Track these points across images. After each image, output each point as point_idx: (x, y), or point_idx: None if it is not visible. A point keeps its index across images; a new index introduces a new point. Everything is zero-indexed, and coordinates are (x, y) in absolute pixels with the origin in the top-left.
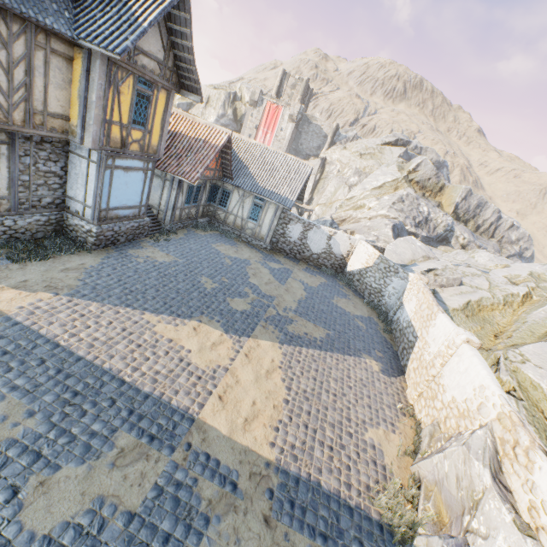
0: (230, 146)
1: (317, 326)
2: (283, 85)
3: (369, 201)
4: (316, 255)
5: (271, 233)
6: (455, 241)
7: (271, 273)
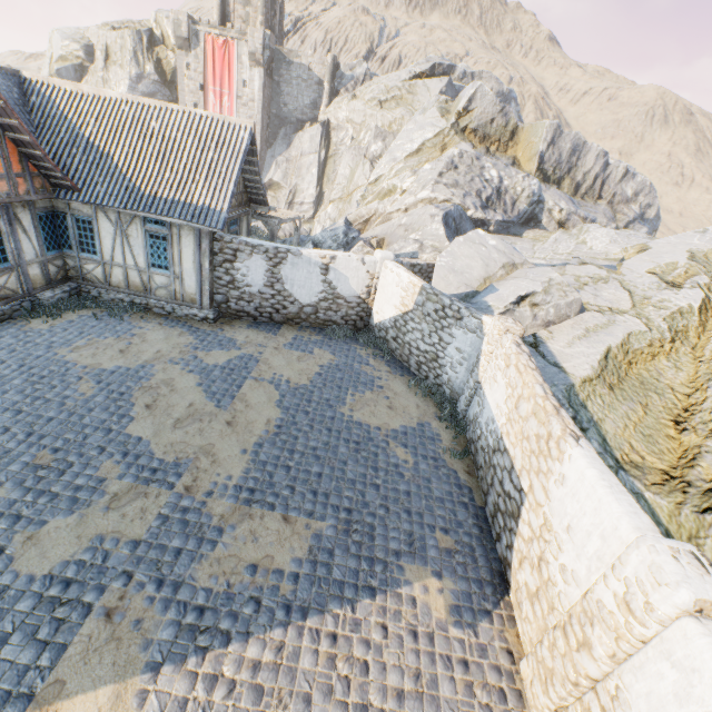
0: (5, 106)
1: (291, 520)
2: (228, 1)
3: (401, 178)
4: (311, 308)
5: (206, 287)
6: (547, 218)
7: (201, 382)
